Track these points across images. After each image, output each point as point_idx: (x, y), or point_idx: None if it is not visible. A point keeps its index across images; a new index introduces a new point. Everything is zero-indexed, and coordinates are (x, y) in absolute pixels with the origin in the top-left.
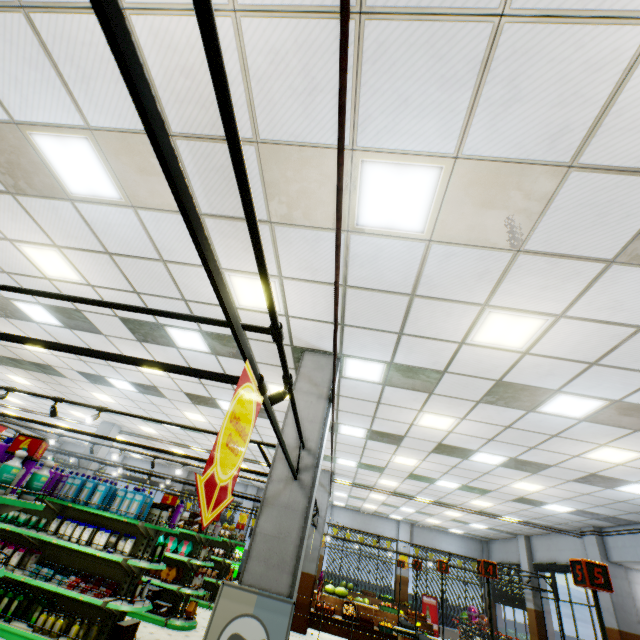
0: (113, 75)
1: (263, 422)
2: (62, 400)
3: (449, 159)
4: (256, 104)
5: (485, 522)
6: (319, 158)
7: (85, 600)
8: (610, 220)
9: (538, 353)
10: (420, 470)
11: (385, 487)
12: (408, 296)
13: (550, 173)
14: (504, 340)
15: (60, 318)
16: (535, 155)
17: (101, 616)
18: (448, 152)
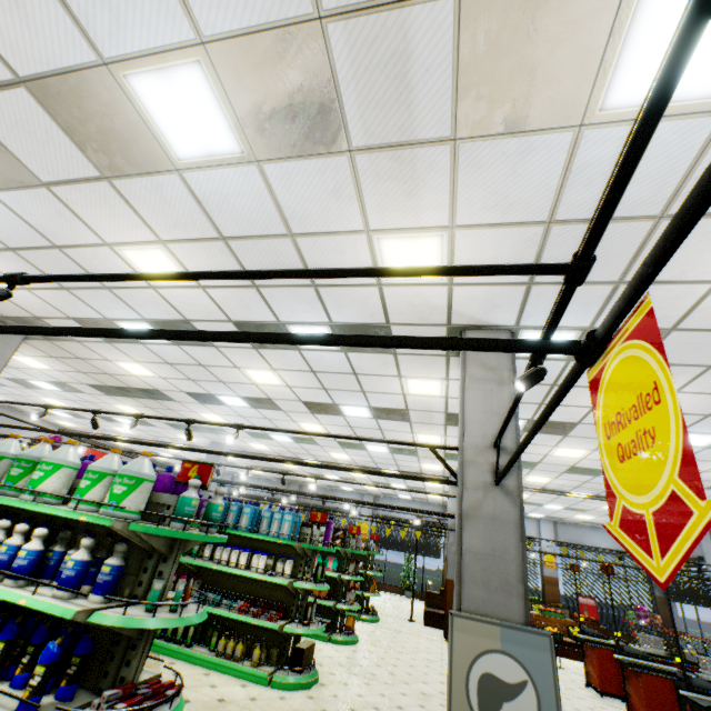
0: None
1: (392, 425)
2: (195, 421)
3: None
4: None
5: None
6: None
7: (260, 625)
8: None
9: None
10: (586, 462)
11: (531, 484)
12: (652, 220)
13: None
14: None
15: None
16: None
17: (276, 638)
18: None
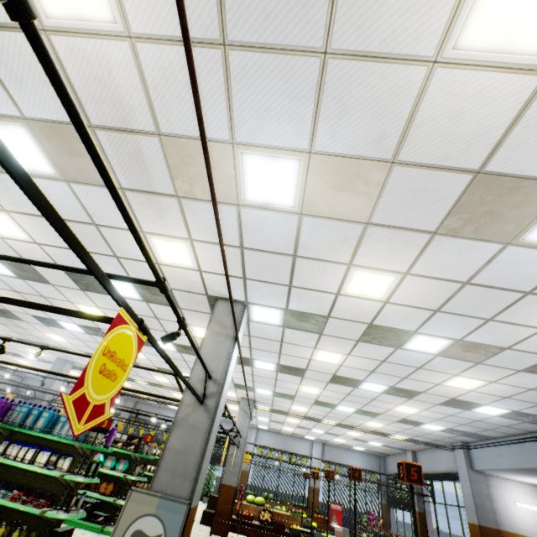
0: (40, 79)
1: (192, 358)
2: (10, 340)
3: (305, 153)
4: (155, 106)
5: (380, 440)
6: (208, 149)
7: (25, 510)
8: (428, 202)
9: (395, 302)
10: (323, 397)
11: (297, 412)
12: (291, 256)
13: (379, 166)
14: (369, 292)
15: (13, 270)
16: (366, 153)
17: (40, 524)
18: (304, 148)
